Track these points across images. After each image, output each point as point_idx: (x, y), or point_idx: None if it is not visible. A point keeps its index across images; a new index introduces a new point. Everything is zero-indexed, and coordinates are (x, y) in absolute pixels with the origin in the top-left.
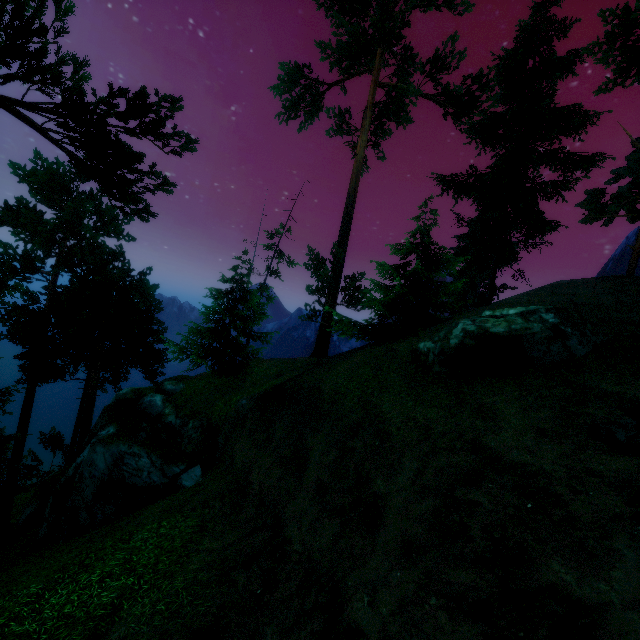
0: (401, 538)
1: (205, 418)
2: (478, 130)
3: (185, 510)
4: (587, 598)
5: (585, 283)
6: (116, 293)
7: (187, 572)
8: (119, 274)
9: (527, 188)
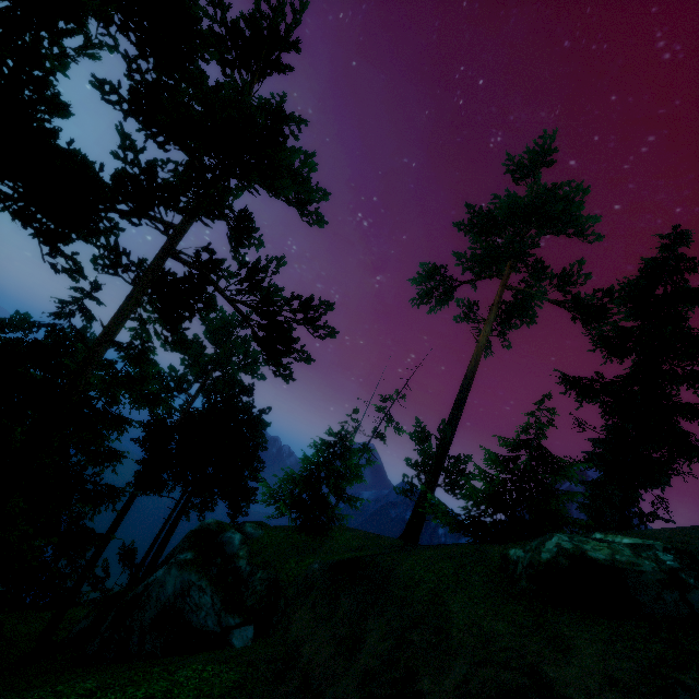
0: None
1: (274, 572)
2: (602, 340)
3: (231, 662)
4: None
5: None
6: (234, 423)
7: None
8: (243, 408)
9: (662, 405)
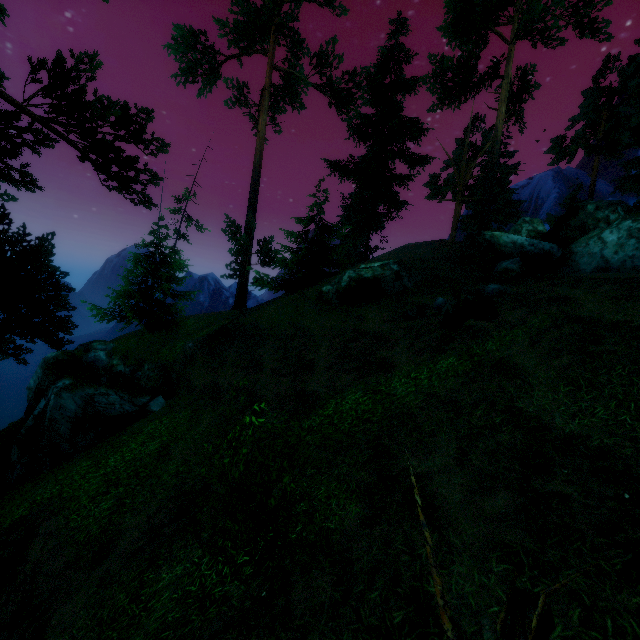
0: (326, 366)
1: (158, 361)
2: (354, 128)
3: (176, 410)
4: (388, 356)
5: (422, 245)
6: None
7: (203, 425)
8: (15, 239)
9: (387, 177)
